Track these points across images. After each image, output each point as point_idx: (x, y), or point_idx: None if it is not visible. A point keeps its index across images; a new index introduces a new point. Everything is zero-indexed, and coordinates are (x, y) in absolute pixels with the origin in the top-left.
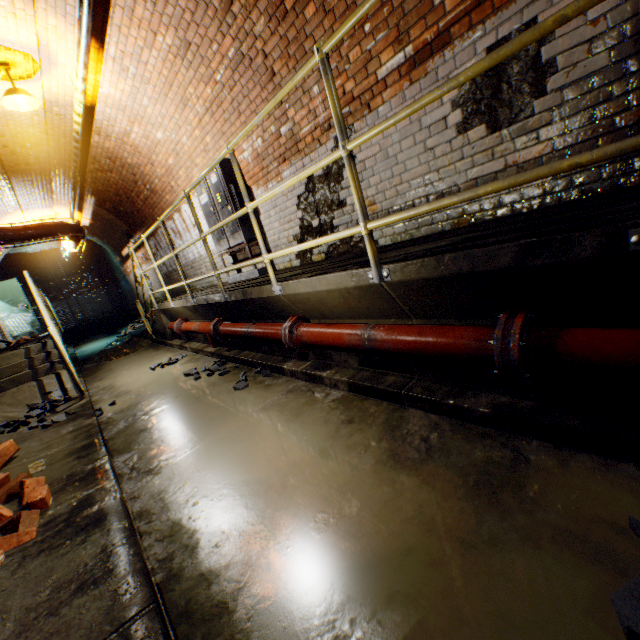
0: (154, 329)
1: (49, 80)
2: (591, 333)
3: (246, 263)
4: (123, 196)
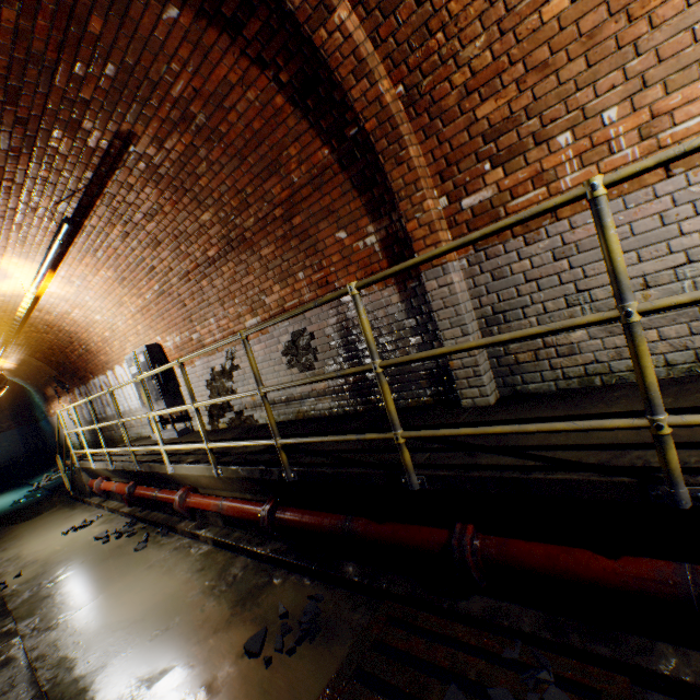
0: (74, 481)
1: (2, 284)
2: (293, 510)
3: (151, 447)
4: (57, 350)
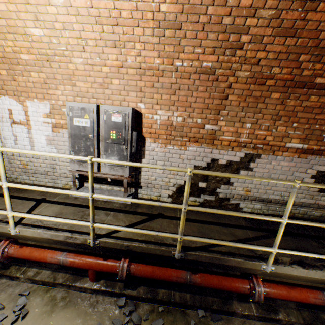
0: None
1: None
2: None
3: (245, 246)
4: None
